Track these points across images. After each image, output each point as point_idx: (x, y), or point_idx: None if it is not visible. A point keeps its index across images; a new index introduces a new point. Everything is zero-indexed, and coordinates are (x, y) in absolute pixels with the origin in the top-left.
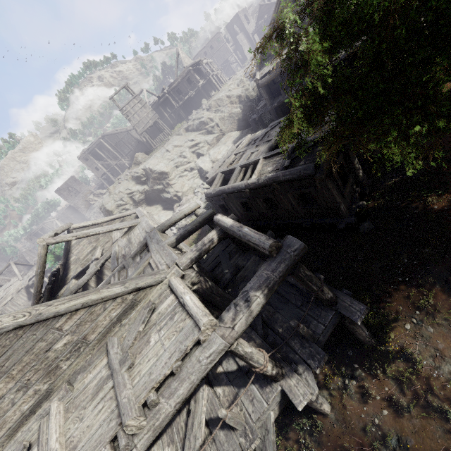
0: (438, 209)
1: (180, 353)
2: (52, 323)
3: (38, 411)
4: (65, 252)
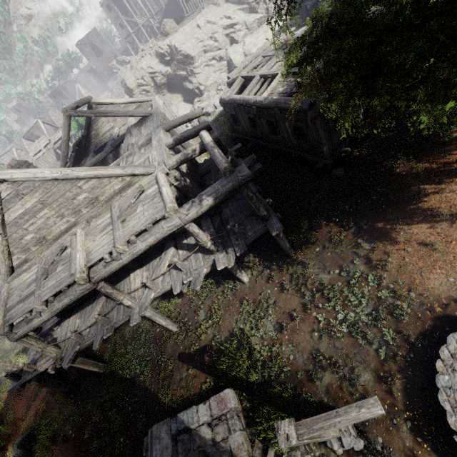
0: (398, 173)
1: (152, 220)
2: (75, 183)
3: (70, 232)
4: (86, 125)
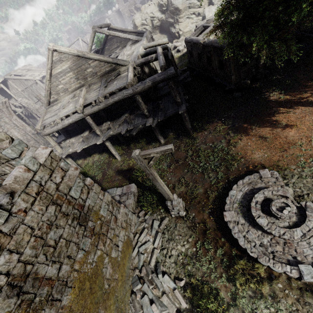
0: (270, 99)
1: (119, 87)
2: (88, 61)
3: (80, 89)
4: (104, 42)
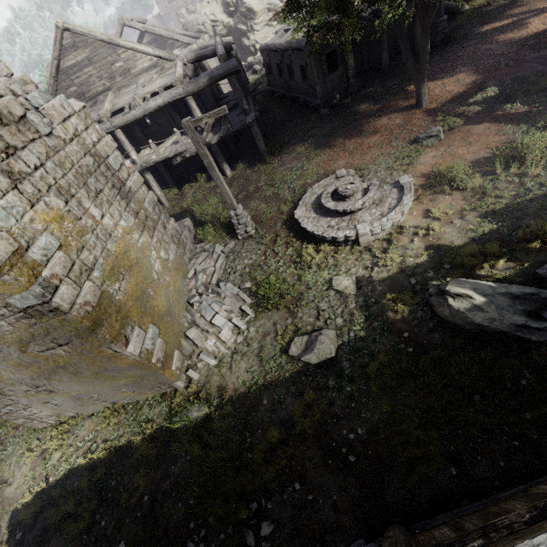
0: (360, 112)
1: (163, 85)
2: (116, 50)
3: (104, 94)
4: None
